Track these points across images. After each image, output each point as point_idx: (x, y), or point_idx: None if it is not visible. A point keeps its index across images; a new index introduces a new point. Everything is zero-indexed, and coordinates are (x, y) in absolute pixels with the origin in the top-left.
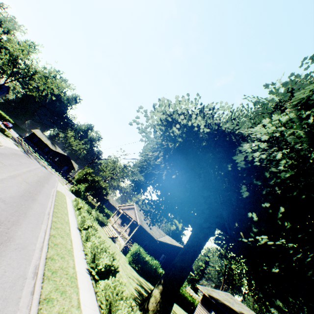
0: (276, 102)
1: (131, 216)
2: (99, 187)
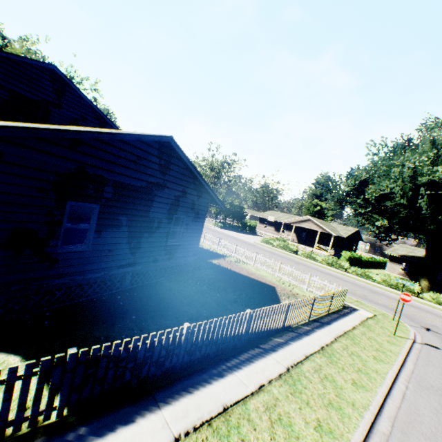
0: None
1: (312, 228)
2: (235, 207)
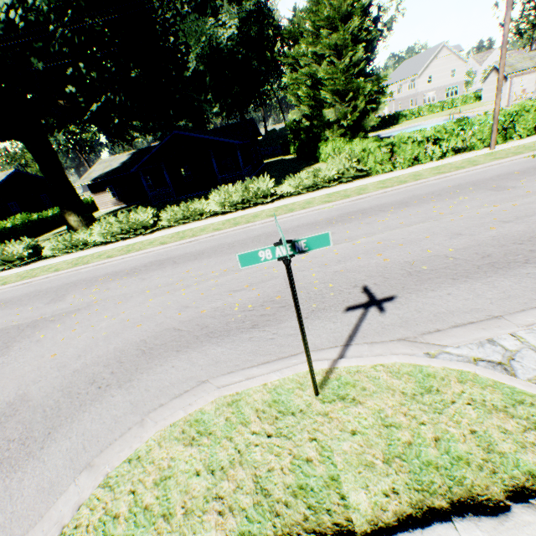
0: None
1: None
2: None
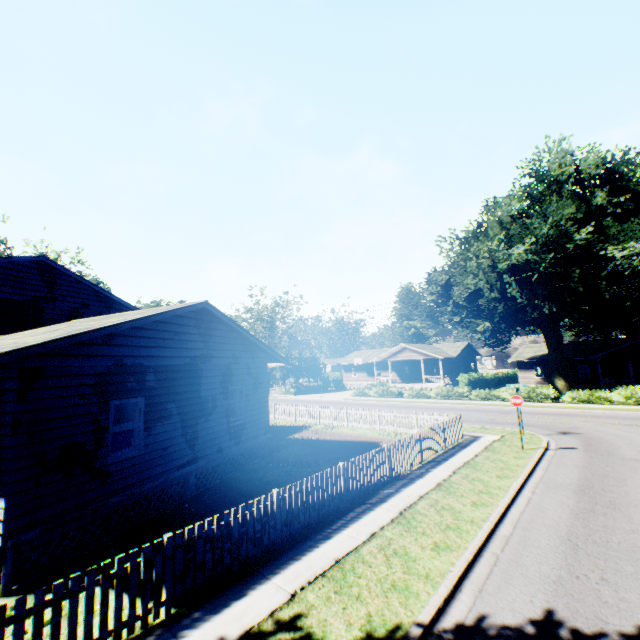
0: (566, 175)
1: (413, 358)
2: (306, 361)
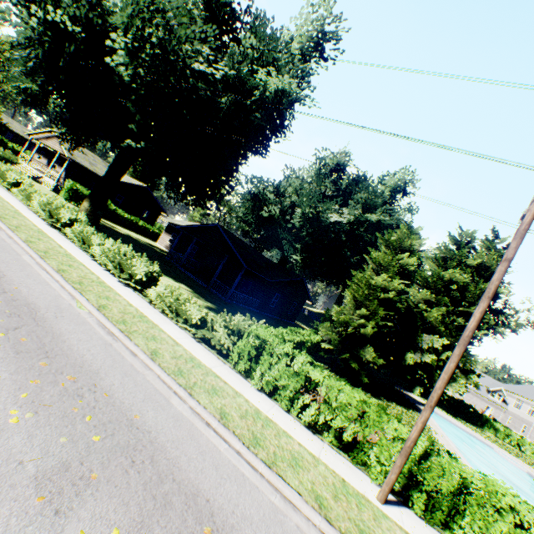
0: None
1: (55, 148)
2: None
